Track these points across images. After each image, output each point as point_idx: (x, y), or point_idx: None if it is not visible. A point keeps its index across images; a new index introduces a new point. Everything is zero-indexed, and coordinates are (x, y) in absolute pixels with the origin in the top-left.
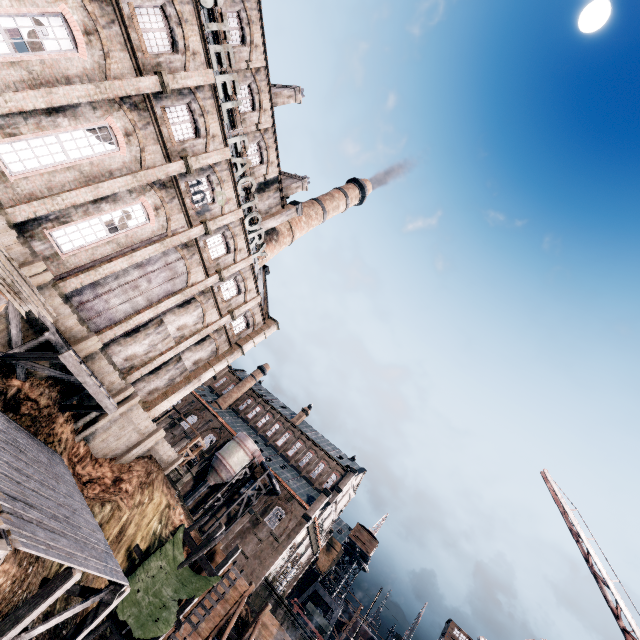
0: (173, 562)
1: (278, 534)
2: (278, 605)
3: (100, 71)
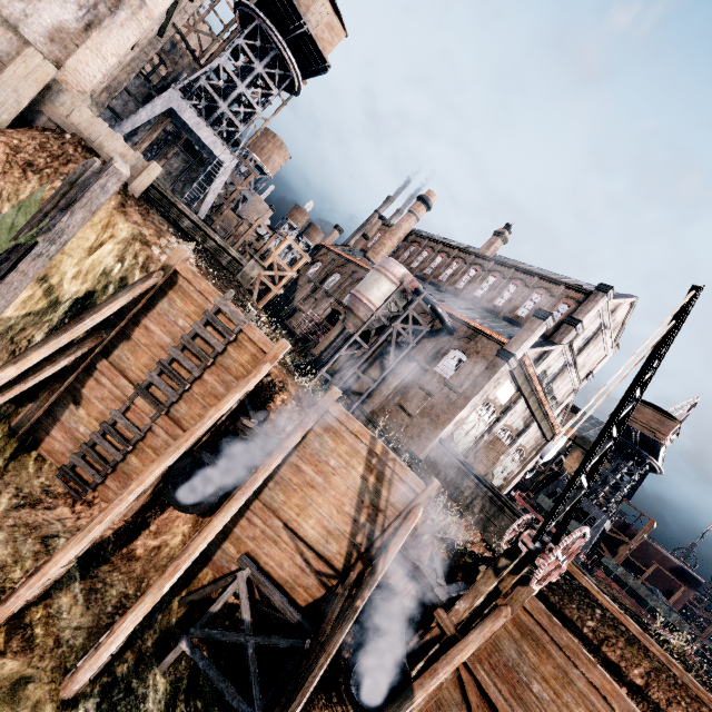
0: (8, 233)
1: (456, 384)
2: (464, 476)
3: None
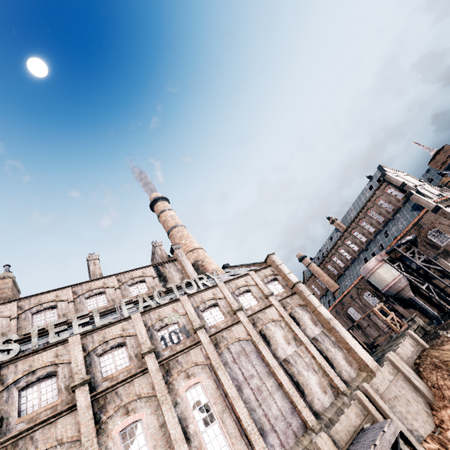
0: None
1: None
2: None
3: (74, 446)
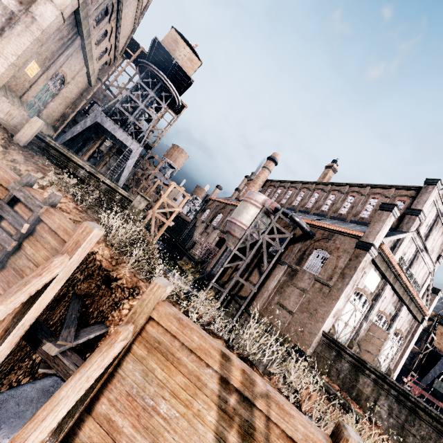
0: None
1: (326, 278)
2: (357, 371)
3: None
